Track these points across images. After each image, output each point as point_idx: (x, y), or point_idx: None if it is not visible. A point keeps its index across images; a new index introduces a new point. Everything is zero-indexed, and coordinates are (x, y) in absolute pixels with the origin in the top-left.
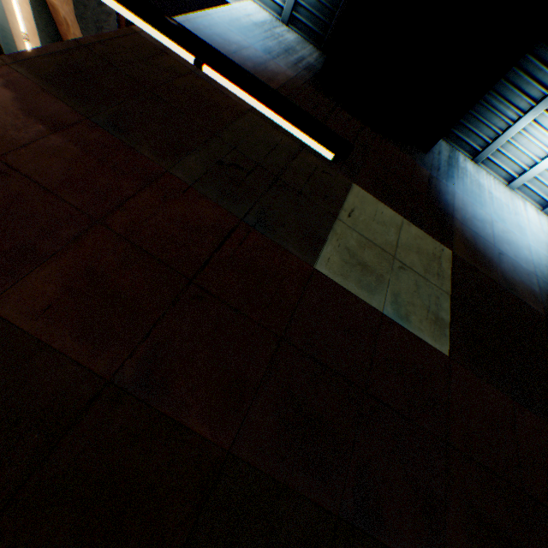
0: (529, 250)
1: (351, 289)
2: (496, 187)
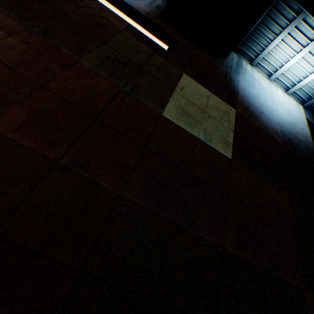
0: (277, 112)
1: (182, 126)
2: (262, 79)
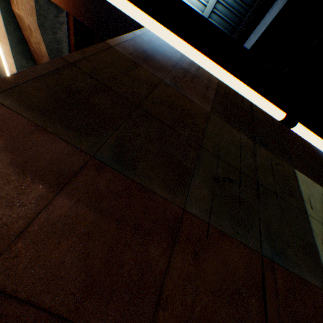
0: None
1: None
2: None
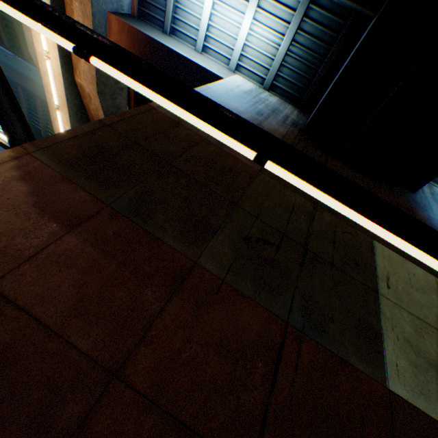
0: None
1: None
2: None
